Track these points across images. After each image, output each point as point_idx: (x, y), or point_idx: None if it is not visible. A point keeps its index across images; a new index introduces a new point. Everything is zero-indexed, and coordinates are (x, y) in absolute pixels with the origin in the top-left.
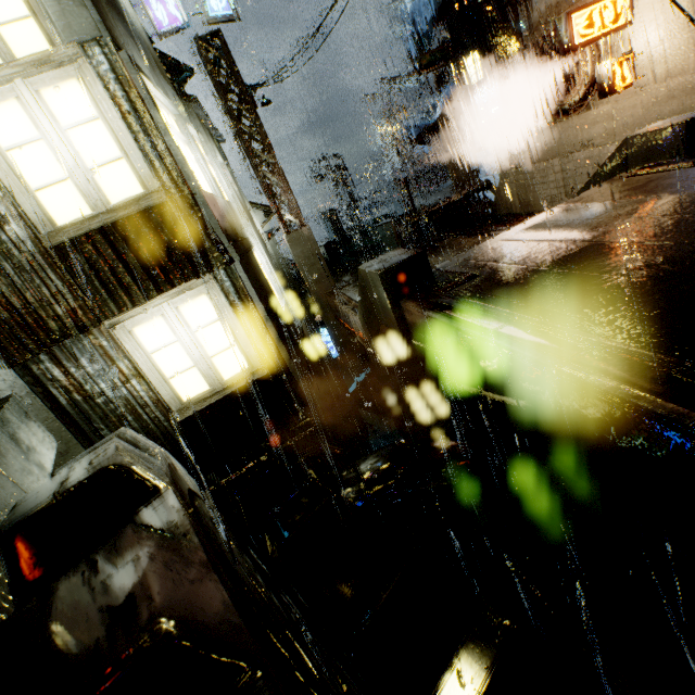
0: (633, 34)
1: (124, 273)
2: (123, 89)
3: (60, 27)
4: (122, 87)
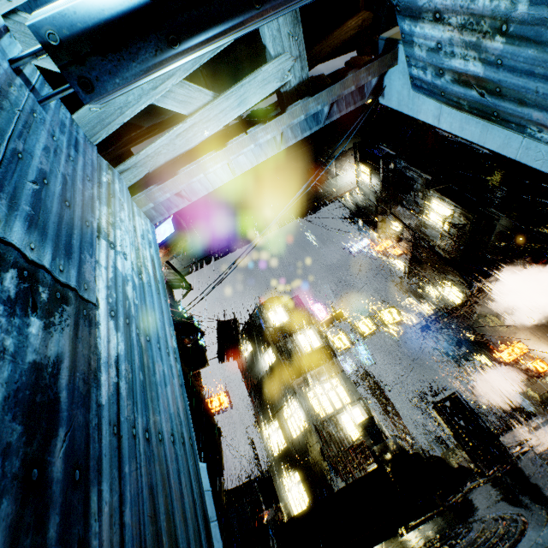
0: (536, 351)
1: (368, 453)
2: (366, 407)
3: (353, 397)
4: (366, 407)
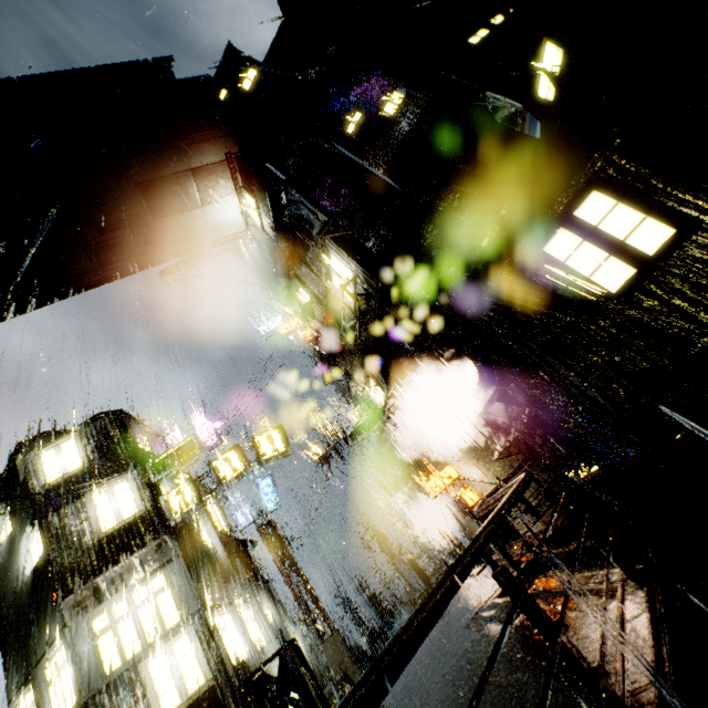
0: (467, 475)
1: None
2: (203, 631)
3: (186, 610)
4: (203, 630)
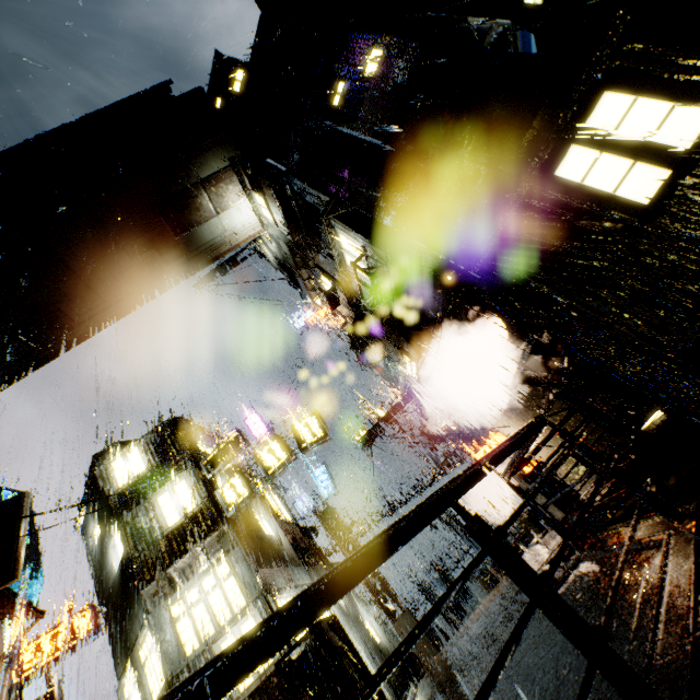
0: None
1: None
2: (267, 613)
3: (249, 594)
4: (266, 612)
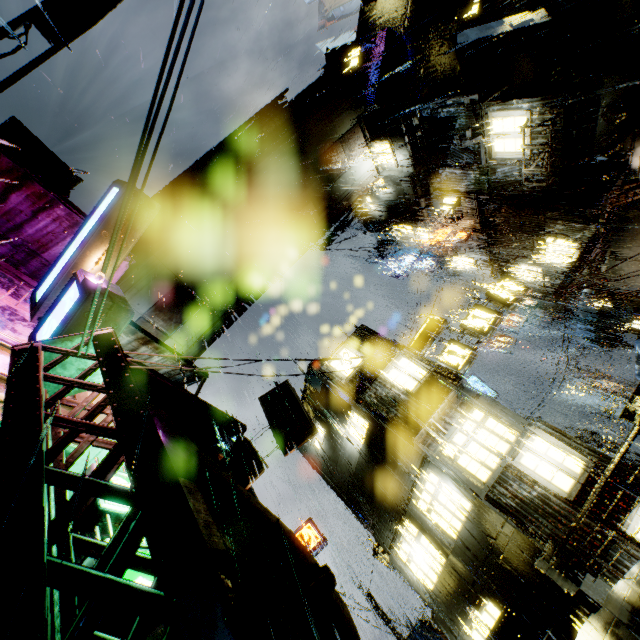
0: None
1: (606, 502)
2: (552, 429)
3: (518, 425)
4: (551, 429)
